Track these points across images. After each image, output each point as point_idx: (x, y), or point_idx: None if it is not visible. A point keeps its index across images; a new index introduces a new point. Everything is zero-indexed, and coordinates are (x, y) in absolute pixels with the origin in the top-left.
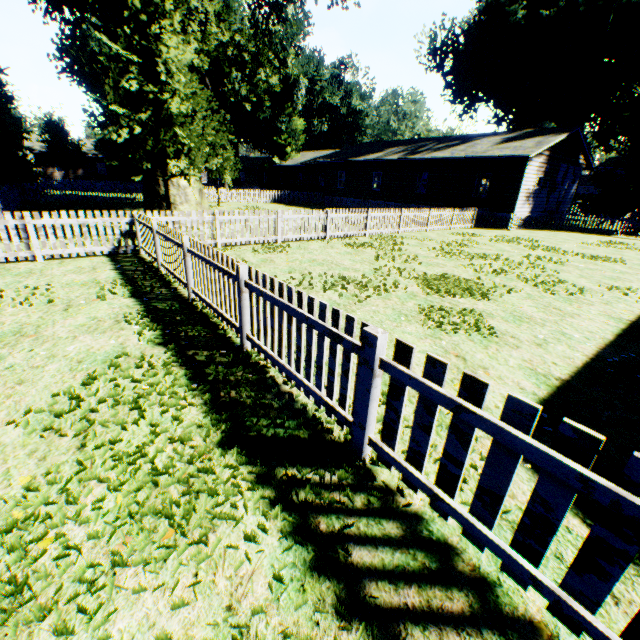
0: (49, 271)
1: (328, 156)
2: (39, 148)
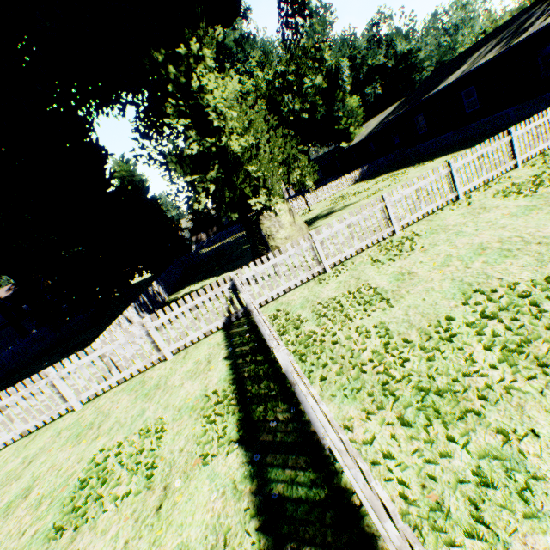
0: (171, 378)
1: (395, 110)
2: (189, 225)
